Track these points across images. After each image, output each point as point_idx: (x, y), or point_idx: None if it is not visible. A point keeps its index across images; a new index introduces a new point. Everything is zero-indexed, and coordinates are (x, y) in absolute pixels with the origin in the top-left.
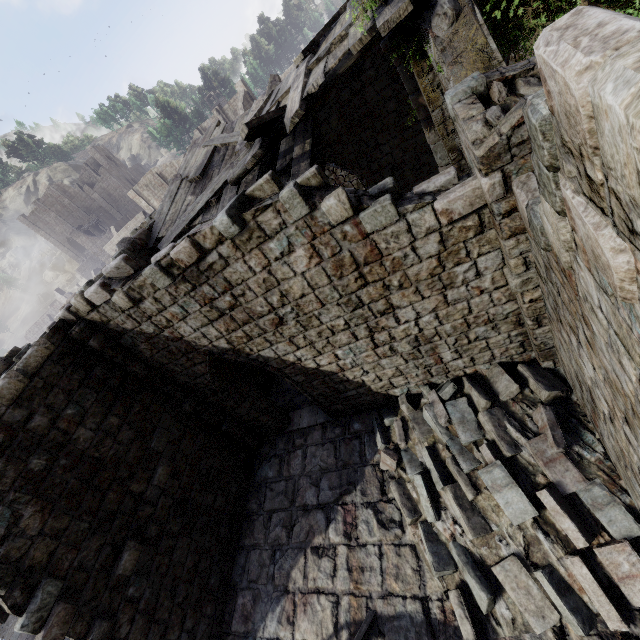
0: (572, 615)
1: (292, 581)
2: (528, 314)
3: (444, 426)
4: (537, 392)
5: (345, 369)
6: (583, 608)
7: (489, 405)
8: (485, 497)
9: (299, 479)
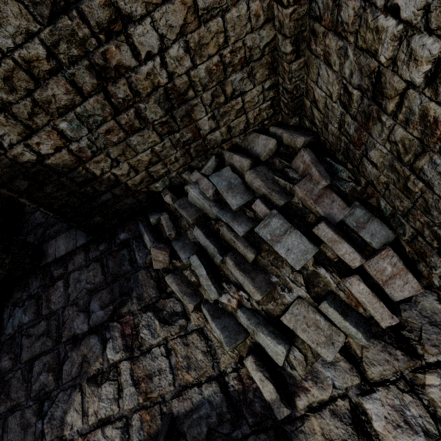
0: (356, 330)
1: (68, 428)
2: (290, 30)
3: (213, 199)
4: (292, 144)
5: (84, 159)
6: (360, 319)
7: (252, 167)
8: (264, 253)
9: (63, 312)
